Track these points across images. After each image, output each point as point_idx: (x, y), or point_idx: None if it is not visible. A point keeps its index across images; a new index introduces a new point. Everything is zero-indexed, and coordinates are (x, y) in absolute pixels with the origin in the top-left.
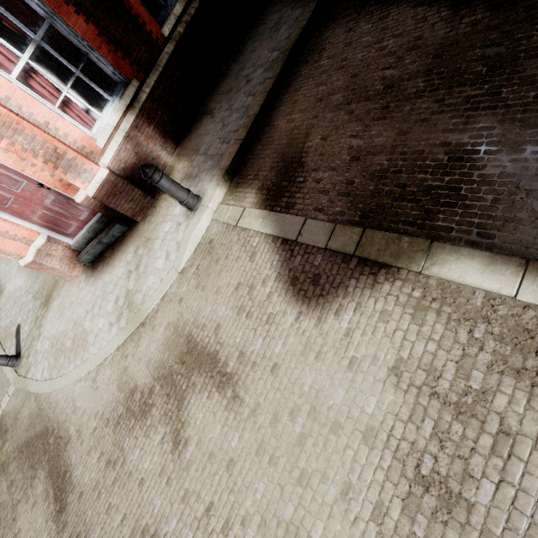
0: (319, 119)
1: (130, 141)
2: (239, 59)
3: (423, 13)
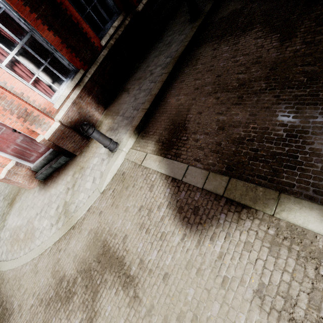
0: (196, 100)
1: (76, 105)
2: (146, 60)
3: (261, 42)
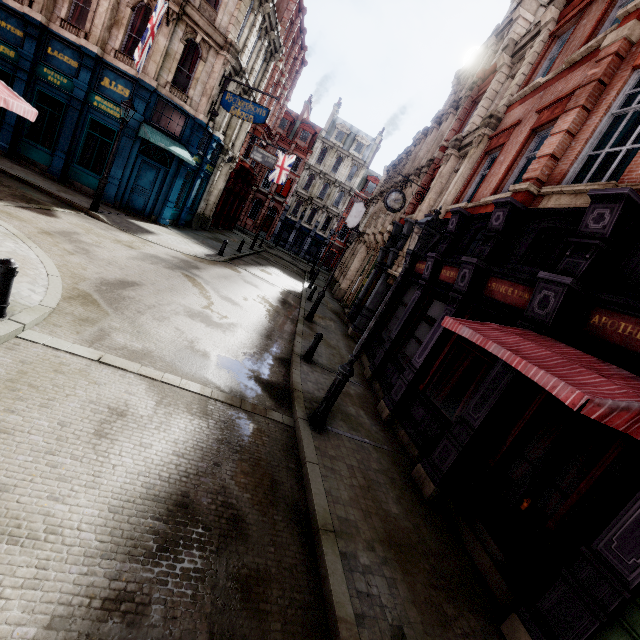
0: None
1: None
2: None
3: None
